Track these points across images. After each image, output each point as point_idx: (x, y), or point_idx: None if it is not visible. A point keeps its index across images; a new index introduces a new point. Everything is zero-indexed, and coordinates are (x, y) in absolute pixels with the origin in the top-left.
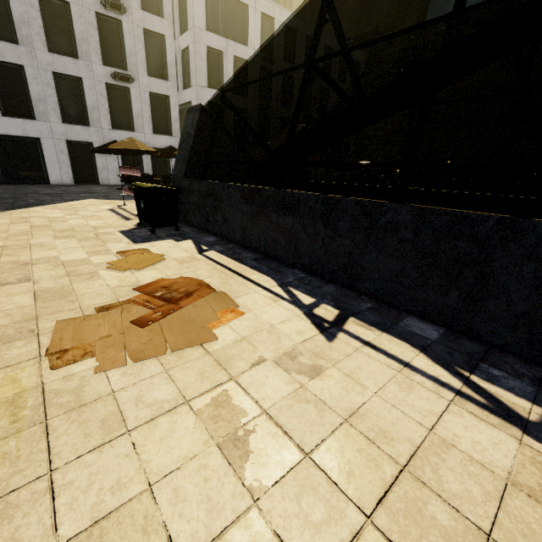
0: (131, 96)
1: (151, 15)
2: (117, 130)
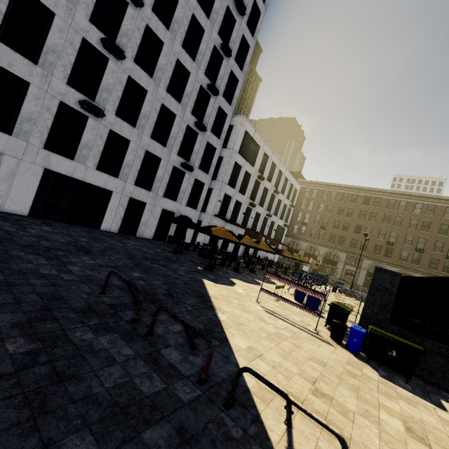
0: (184, 178)
1: (214, 136)
2: (165, 198)
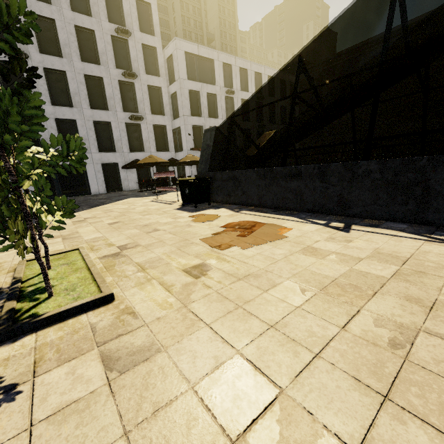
0: (141, 129)
1: (152, 76)
2: (133, 153)
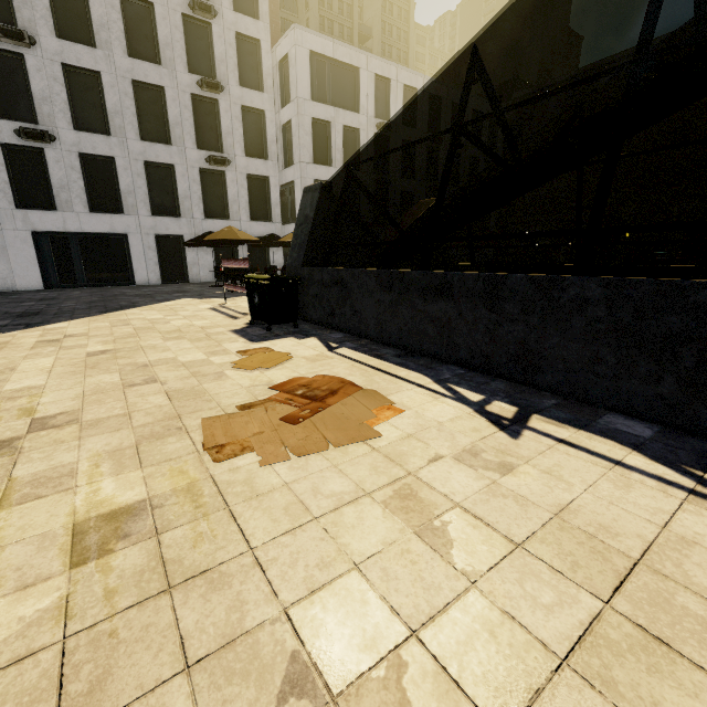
0: (227, 181)
1: (250, 91)
2: (210, 220)
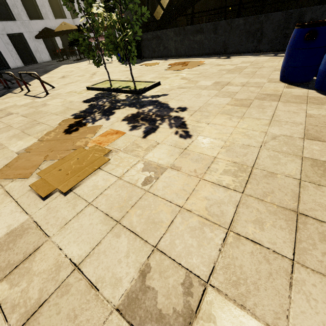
0: None
1: None
2: (33, 20)
